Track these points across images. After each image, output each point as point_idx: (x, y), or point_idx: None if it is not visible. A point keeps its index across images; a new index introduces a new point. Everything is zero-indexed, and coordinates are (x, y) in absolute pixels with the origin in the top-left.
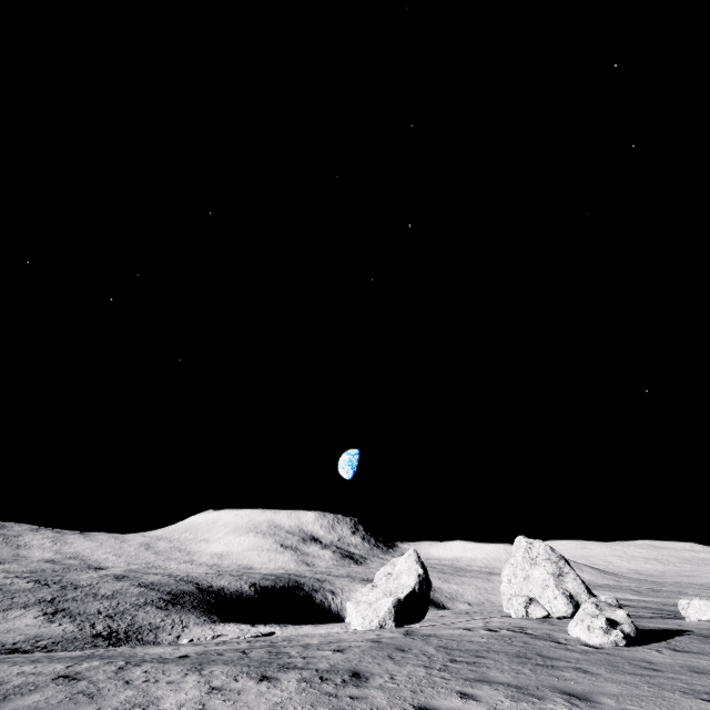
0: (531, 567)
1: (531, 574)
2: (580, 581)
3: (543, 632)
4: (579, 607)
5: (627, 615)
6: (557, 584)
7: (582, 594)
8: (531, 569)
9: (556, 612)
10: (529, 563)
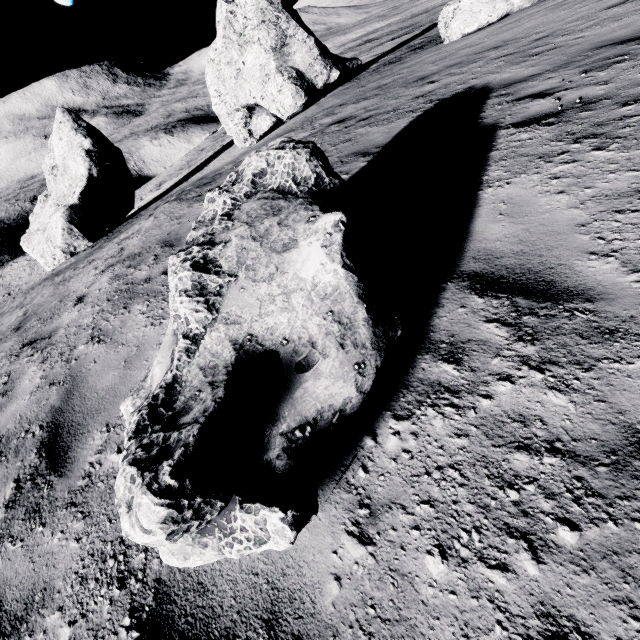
0: (242, 52)
1: (244, 65)
2: (312, 43)
3: (129, 342)
4: (313, 88)
5: (341, 260)
6: (280, 65)
7: (316, 64)
8: (242, 56)
9: (285, 113)
10: (237, 45)
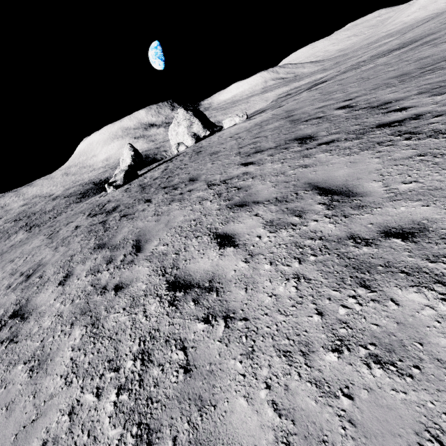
0: (178, 127)
1: (179, 131)
2: (200, 124)
3: None
4: (199, 138)
5: (123, 175)
6: (188, 131)
7: (200, 130)
8: (178, 129)
9: (189, 145)
10: (177, 125)
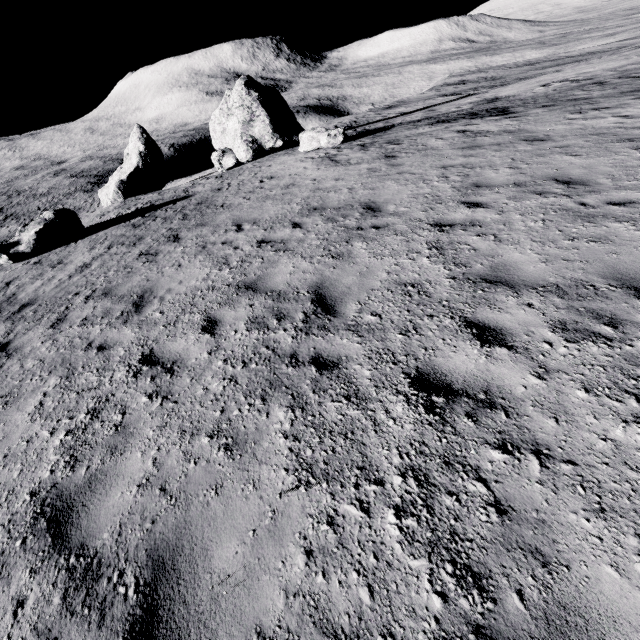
0: (228, 119)
1: (227, 126)
2: (268, 123)
3: None
4: (262, 149)
5: (35, 233)
6: (244, 132)
7: (266, 135)
8: (228, 122)
9: (242, 159)
10: (226, 115)
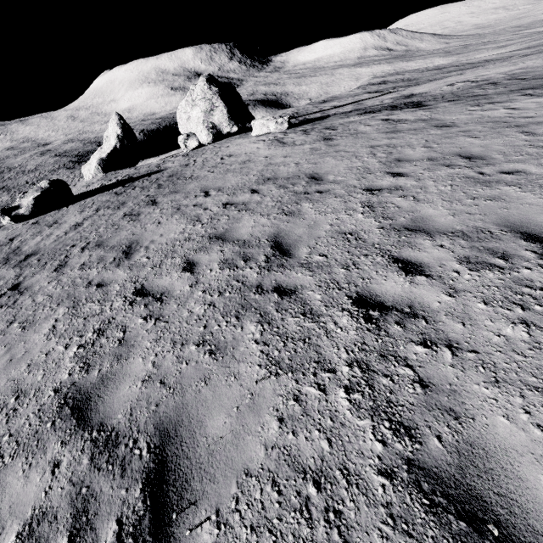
0: (192, 109)
1: (192, 115)
2: (226, 112)
3: None
4: (220, 133)
5: (33, 199)
6: (205, 120)
7: (224, 122)
8: (192, 111)
9: (204, 142)
10: (191, 105)
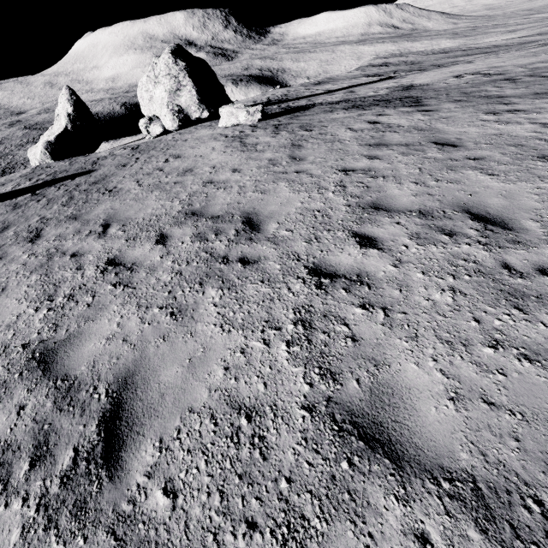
0: (155, 87)
1: (155, 94)
2: (194, 93)
3: None
4: (189, 119)
5: None
6: (170, 101)
7: (192, 106)
8: (155, 89)
9: (169, 128)
10: (153, 82)
